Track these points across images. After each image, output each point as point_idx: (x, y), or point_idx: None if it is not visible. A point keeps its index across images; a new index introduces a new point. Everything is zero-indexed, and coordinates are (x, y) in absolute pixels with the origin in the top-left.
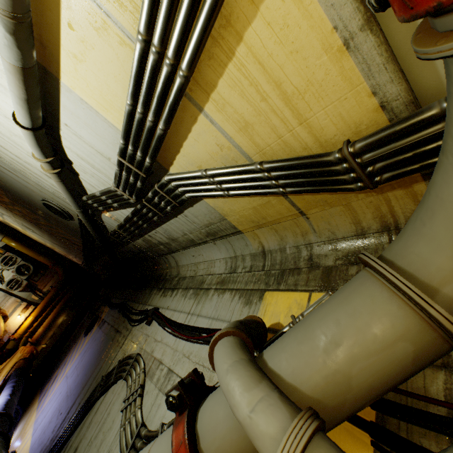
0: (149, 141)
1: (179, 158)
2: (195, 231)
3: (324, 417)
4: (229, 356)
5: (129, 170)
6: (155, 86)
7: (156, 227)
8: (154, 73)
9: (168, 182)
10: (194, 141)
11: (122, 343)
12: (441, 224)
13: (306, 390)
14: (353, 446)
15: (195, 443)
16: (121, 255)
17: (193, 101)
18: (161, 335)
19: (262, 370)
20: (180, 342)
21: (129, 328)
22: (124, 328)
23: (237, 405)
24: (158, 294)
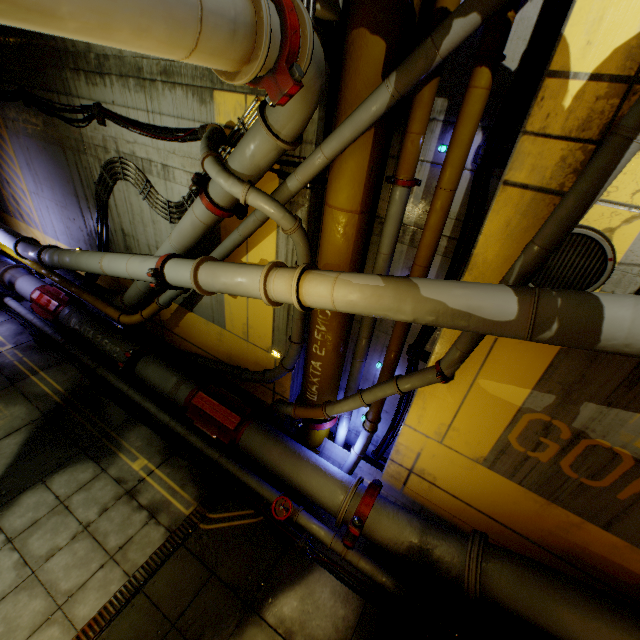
0: None
1: None
2: None
3: (255, 179)
4: (214, 170)
5: None
6: None
7: None
8: None
9: None
10: None
11: (84, 149)
12: (279, 107)
13: (247, 174)
14: (273, 179)
15: (213, 202)
16: None
17: None
18: (130, 137)
19: (229, 172)
20: (158, 143)
21: (75, 131)
22: (68, 132)
23: (225, 188)
24: (81, 82)
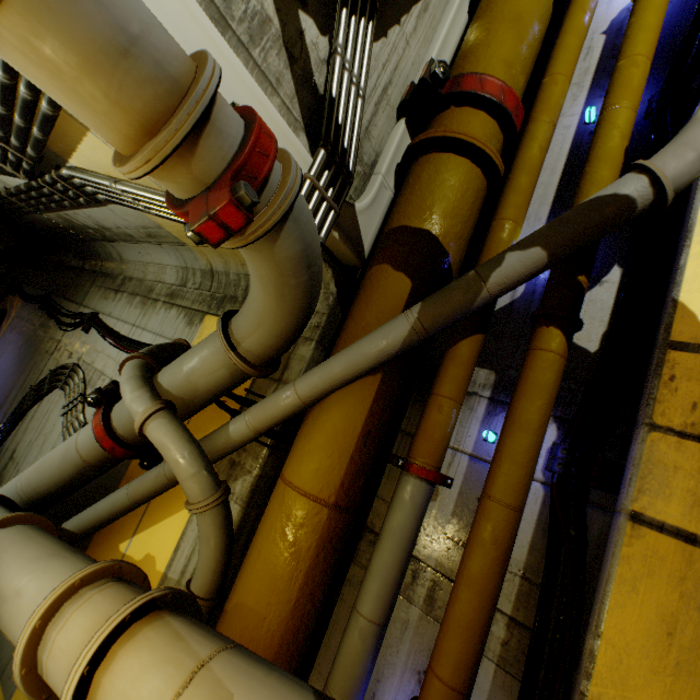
0: (26, 135)
1: (78, 156)
2: (131, 228)
3: (186, 406)
4: (128, 373)
5: (3, 147)
6: (16, 95)
7: (74, 209)
8: (10, 90)
9: (70, 177)
10: (91, 149)
11: (53, 351)
12: (247, 308)
13: (175, 392)
14: (225, 422)
15: (110, 423)
16: (25, 223)
17: (75, 118)
18: (102, 345)
19: (149, 382)
20: (123, 355)
21: (60, 333)
22: (53, 333)
23: (125, 400)
24: (98, 295)
